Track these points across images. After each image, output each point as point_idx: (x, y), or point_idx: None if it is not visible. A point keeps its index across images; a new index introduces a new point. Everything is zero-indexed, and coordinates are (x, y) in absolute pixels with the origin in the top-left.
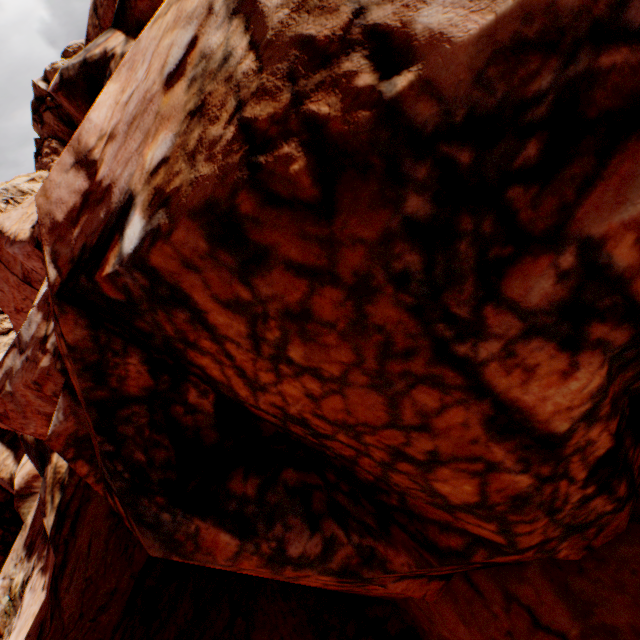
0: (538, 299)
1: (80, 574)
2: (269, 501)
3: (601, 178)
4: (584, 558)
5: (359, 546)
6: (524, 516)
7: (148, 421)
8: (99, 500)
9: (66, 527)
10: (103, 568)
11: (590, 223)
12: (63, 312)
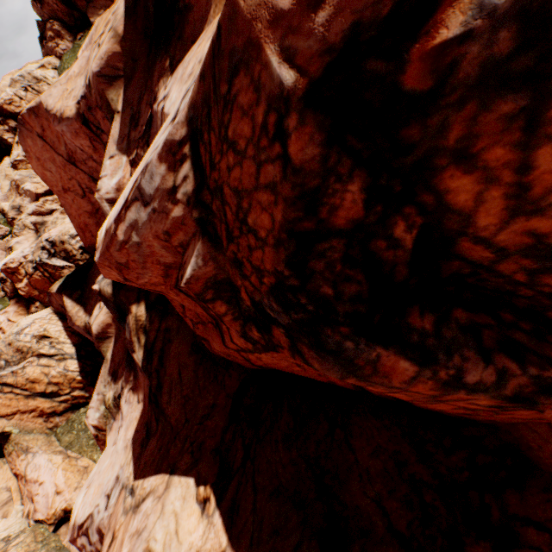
0: None
1: (177, 393)
2: (445, 336)
3: None
4: None
5: (537, 377)
6: None
7: (340, 257)
8: (179, 342)
9: (155, 360)
10: (197, 390)
11: None
12: (301, 124)
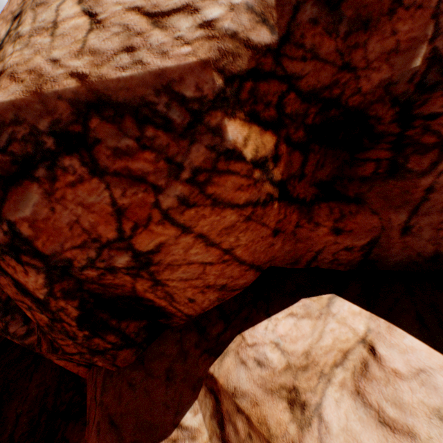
0: (1, 240)
1: None
2: (11, 304)
3: (8, 199)
4: (116, 370)
5: (39, 336)
6: (58, 335)
7: None
8: None
9: None
10: None
11: (9, 215)
12: None
